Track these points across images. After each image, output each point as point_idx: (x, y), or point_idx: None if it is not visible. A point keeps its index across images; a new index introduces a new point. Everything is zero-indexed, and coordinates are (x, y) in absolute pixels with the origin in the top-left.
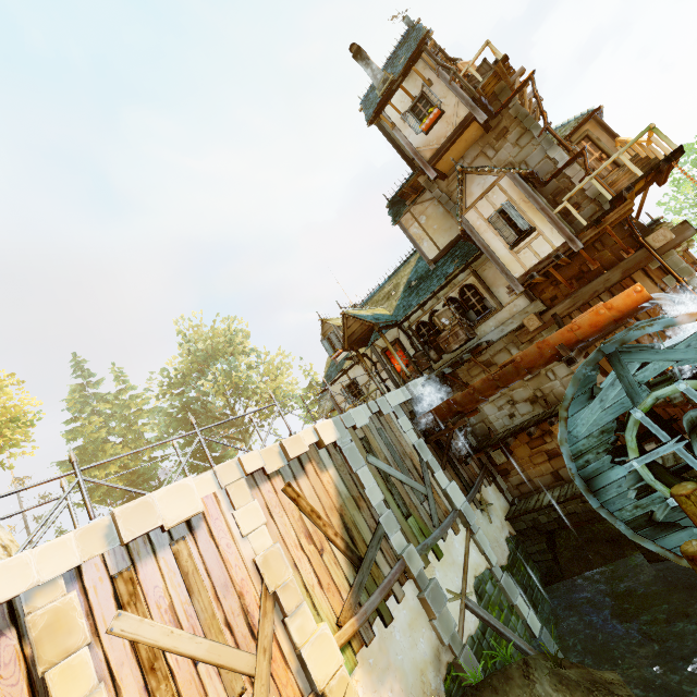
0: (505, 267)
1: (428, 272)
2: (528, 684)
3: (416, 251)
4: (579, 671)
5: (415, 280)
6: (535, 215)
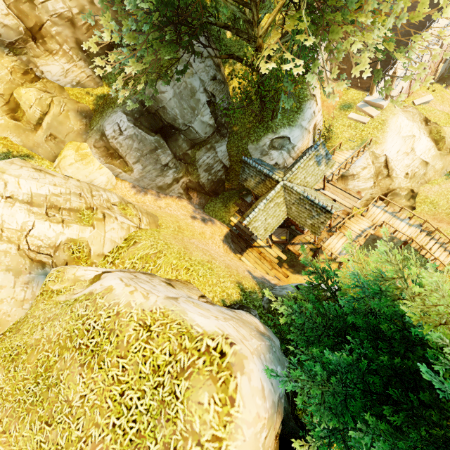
0: None
1: None
2: None
3: None
4: None
5: None
6: None
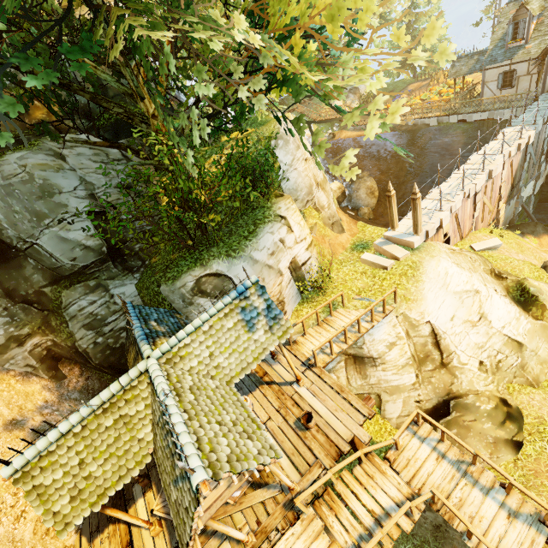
0: None
1: None
2: (534, 228)
3: None
4: None
5: None
6: None
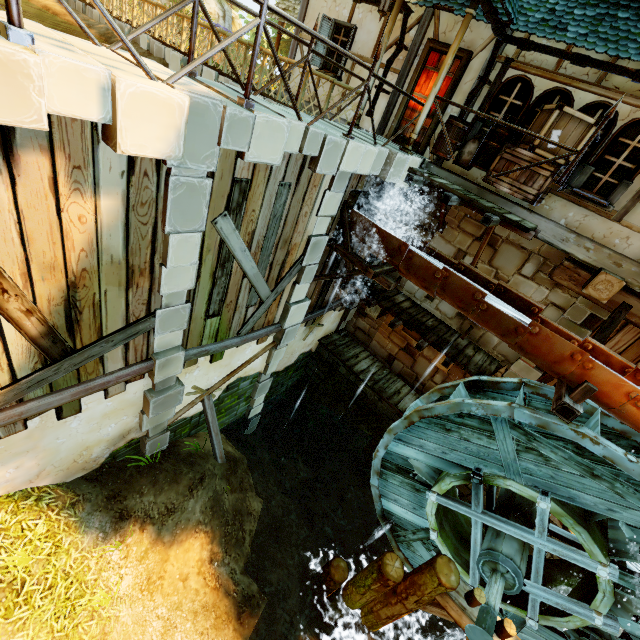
0: None
1: None
2: (186, 495)
3: None
4: (238, 497)
5: None
6: None
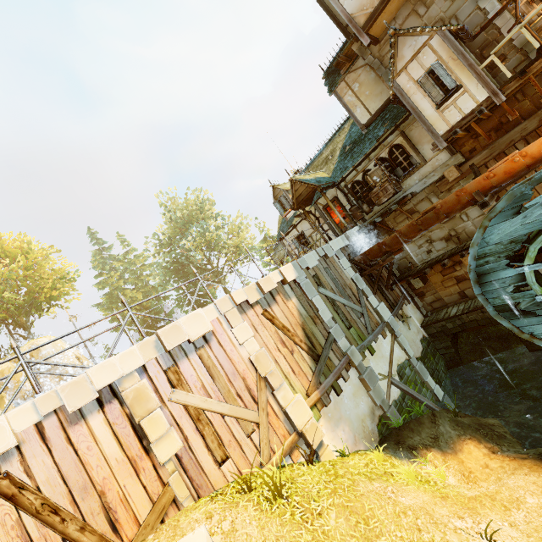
0: (431, 126)
1: (361, 137)
2: (435, 426)
3: (349, 117)
4: (471, 419)
5: (349, 144)
6: (462, 72)
